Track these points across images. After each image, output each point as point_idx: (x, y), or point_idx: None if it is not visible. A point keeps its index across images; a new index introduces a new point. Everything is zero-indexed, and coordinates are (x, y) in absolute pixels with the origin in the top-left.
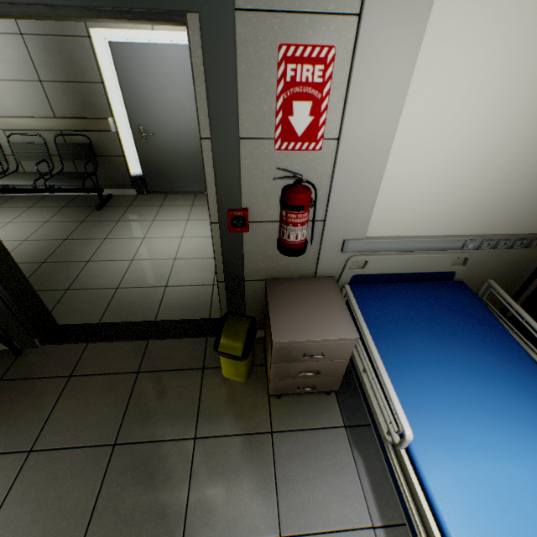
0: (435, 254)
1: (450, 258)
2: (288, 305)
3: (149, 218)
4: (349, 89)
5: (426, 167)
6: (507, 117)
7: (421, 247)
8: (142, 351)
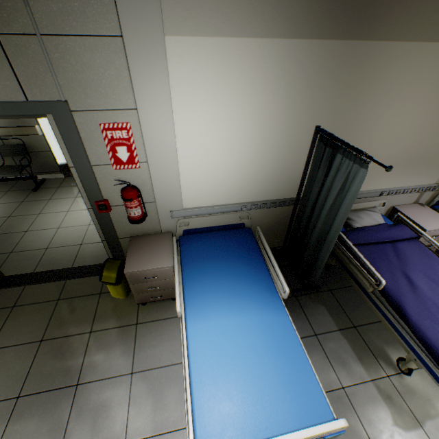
0: (228, 214)
1: (238, 216)
2: (139, 251)
3: (73, 196)
4: (144, 140)
5: (203, 171)
6: (235, 145)
7: (217, 211)
8: (62, 287)
